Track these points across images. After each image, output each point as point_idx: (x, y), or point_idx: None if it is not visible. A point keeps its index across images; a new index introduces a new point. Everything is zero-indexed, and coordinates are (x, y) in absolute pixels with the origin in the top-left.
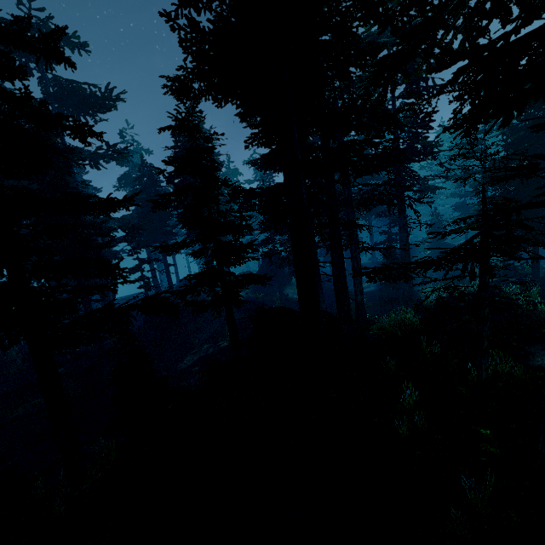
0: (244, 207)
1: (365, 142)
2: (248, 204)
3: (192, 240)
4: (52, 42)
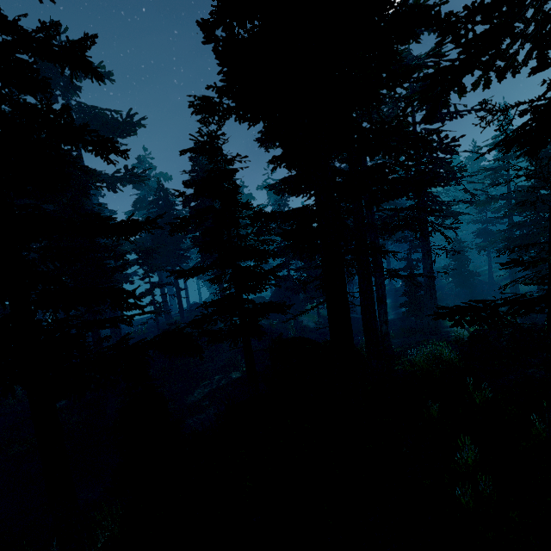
0: (262, 231)
1: (397, 165)
2: (265, 228)
3: (210, 265)
4: (80, 51)
